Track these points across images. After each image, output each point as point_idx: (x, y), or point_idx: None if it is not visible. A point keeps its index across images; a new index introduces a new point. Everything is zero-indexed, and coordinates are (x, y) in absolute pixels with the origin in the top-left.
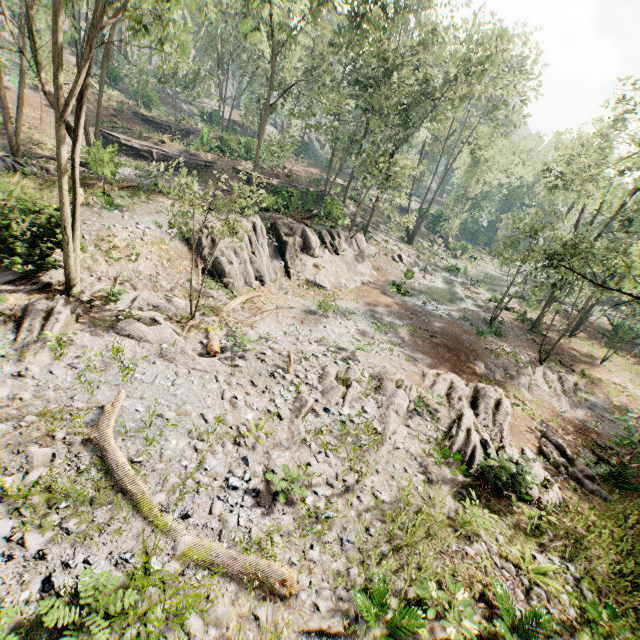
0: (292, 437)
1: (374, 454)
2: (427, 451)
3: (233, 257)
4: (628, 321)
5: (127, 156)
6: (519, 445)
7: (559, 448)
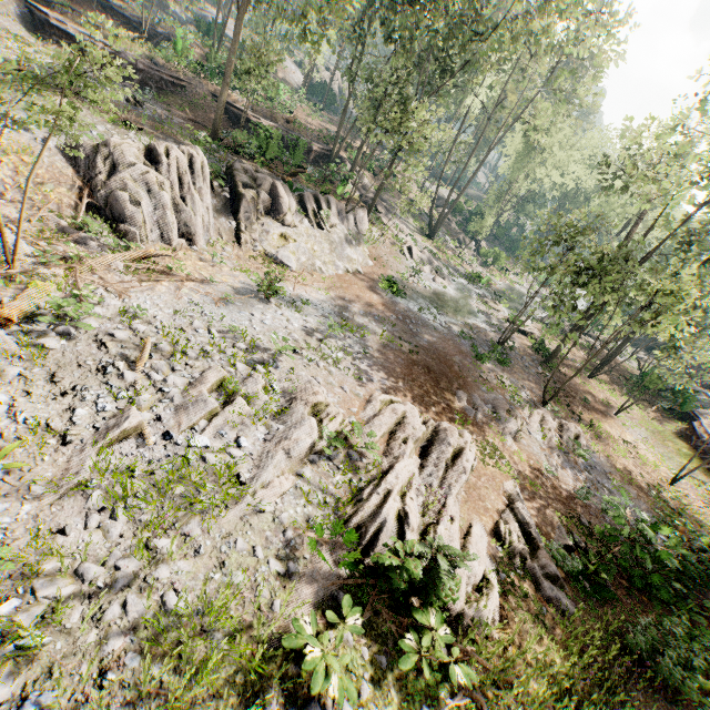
0: (60, 478)
1: (211, 519)
2: (312, 520)
3: (143, 196)
4: (659, 368)
5: (59, 45)
6: (469, 518)
7: (524, 527)
